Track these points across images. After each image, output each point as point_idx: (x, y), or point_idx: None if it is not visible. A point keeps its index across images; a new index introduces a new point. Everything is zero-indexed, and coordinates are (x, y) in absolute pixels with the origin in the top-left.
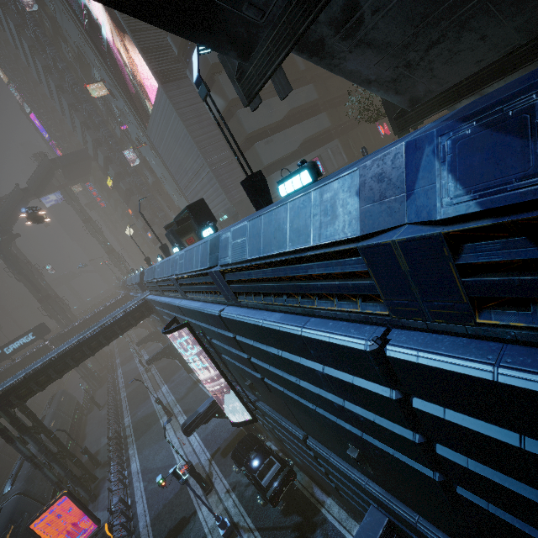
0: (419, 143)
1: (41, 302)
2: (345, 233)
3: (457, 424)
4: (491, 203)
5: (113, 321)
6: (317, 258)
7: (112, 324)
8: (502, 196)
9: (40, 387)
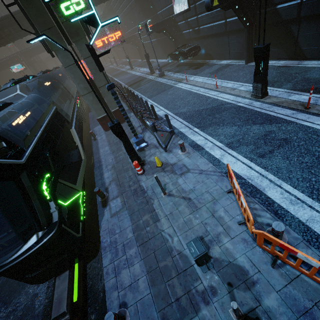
0: None
1: None
2: None
3: None
4: None
5: None
6: None
7: None
8: None
9: None
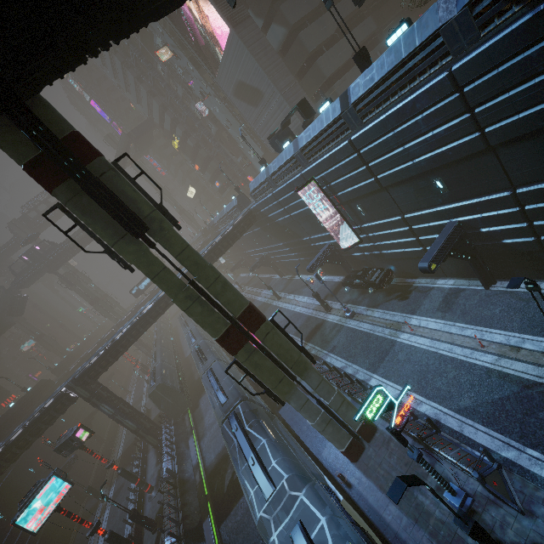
0: None
1: None
2: (433, 30)
3: (479, 84)
4: None
5: (233, 227)
6: (420, 52)
7: (233, 229)
8: None
9: None
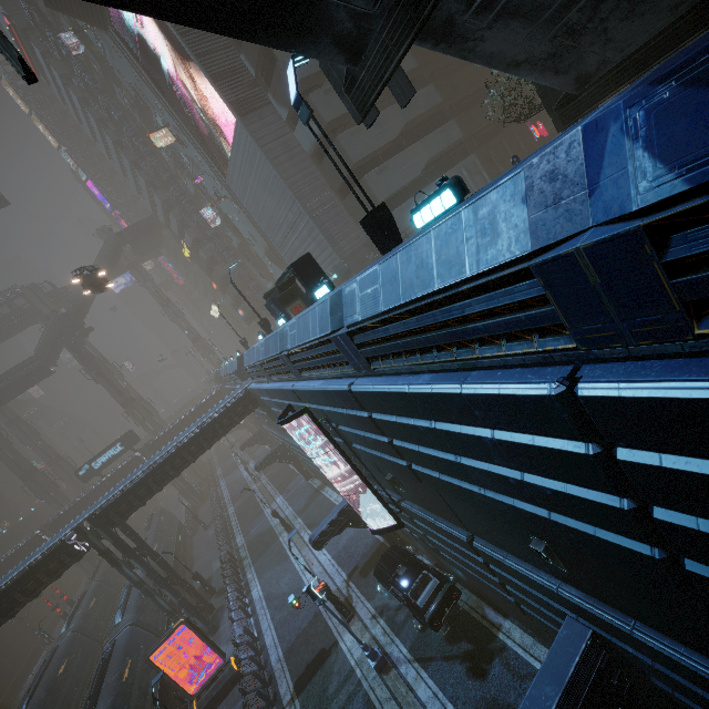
0: (600, 123)
1: (125, 406)
2: (511, 252)
3: (679, 471)
4: (703, 177)
5: (213, 419)
6: (476, 292)
7: (212, 422)
8: None
9: (141, 501)
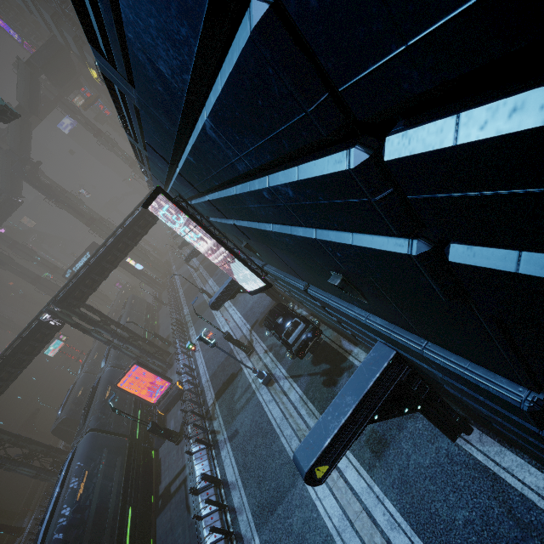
0: None
1: (89, 225)
2: None
3: None
4: None
5: (130, 221)
6: None
7: (130, 224)
8: None
9: (90, 289)
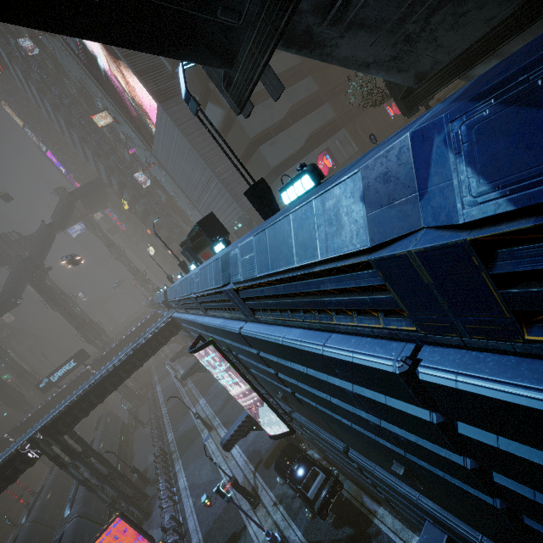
0: (426, 132)
1: (78, 329)
2: (353, 244)
3: (516, 456)
4: (527, 200)
5: (144, 342)
6: (328, 272)
7: (143, 345)
8: (541, 189)
9: (84, 413)
